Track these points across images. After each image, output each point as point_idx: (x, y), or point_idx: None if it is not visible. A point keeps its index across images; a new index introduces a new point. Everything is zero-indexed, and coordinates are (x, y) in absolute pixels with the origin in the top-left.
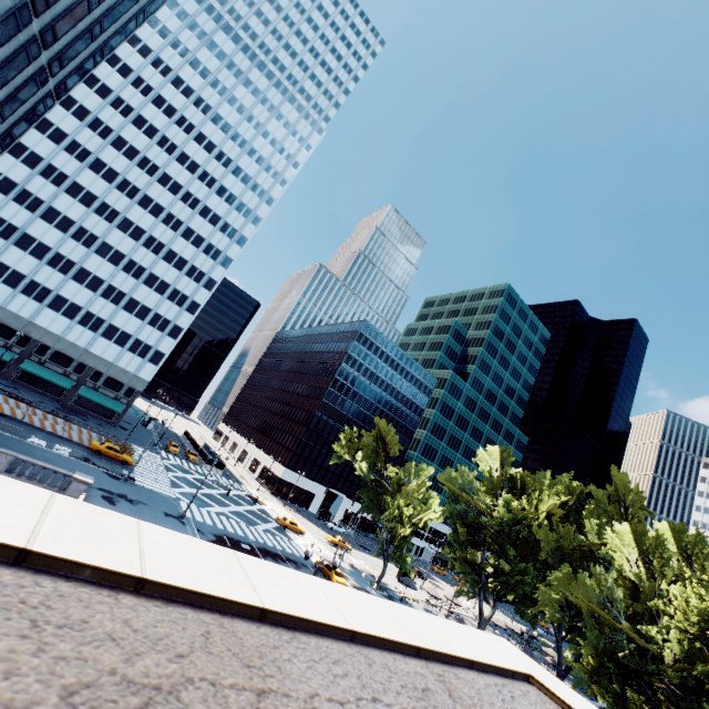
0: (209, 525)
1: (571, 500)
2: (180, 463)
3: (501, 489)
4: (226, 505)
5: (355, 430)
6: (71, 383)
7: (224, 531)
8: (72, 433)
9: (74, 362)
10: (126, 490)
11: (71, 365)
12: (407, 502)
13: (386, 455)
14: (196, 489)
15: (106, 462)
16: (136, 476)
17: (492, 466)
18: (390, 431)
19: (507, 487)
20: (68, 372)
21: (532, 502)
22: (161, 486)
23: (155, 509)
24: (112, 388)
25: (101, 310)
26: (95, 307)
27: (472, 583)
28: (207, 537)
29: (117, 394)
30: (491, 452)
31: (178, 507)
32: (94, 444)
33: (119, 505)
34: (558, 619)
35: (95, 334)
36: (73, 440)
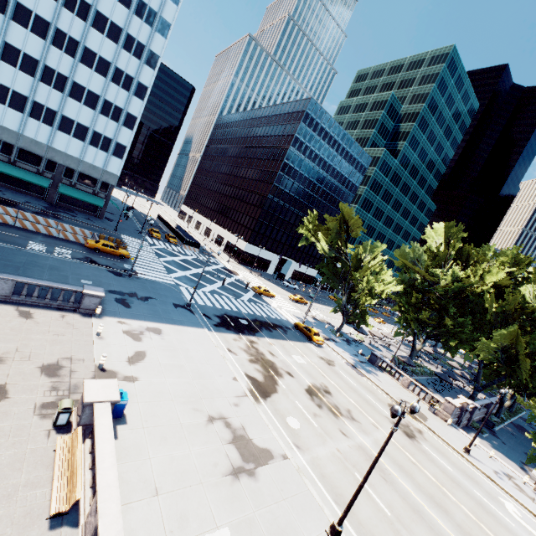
0: (210, 307)
1: (516, 270)
2: (164, 247)
3: (445, 260)
4: (213, 282)
5: (315, 214)
6: (48, 182)
7: (222, 310)
8: (66, 234)
9: (43, 160)
10: (134, 287)
11: (41, 163)
12: (363, 274)
13: (347, 237)
14: (186, 271)
15: (106, 259)
16: (136, 269)
17: (438, 241)
18: (351, 214)
19: (452, 259)
20: (41, 171)
21: (476, 272)
22: (159, 275)
23: (164, 302)
24: (87, 184)
25: (47, 99)
26: (40, 96)
27: (406, 327)
28: (214, 321)
29: (94, 190)
30: (437, 228)
31: (181, 295)
32: (90, 243)
33: (133, 307)
34: (490, 360)
35: (52, 128)
36: (70, 240)
